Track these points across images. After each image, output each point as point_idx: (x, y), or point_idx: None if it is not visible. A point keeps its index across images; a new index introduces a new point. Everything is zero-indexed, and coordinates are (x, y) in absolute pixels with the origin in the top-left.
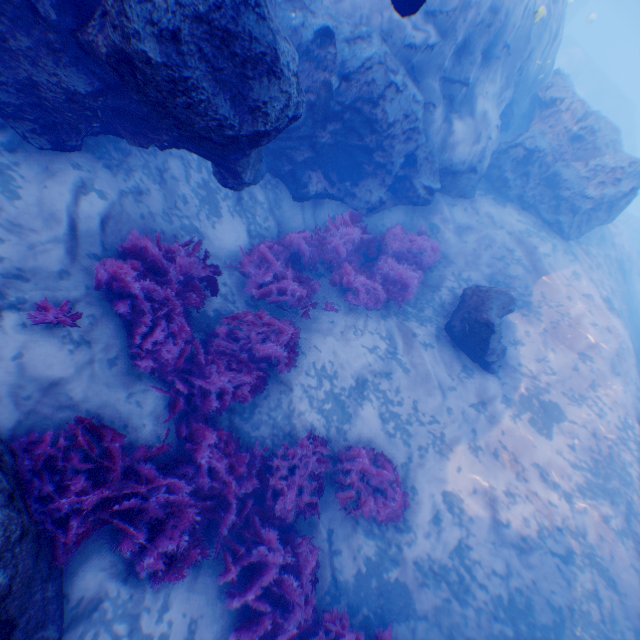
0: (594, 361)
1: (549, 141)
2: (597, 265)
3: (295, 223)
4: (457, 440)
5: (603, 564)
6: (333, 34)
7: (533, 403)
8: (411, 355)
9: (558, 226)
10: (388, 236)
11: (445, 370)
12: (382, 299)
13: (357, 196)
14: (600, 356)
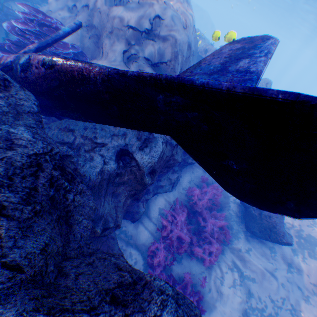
0: None
1: None
2: None
3: (145, 236)
4: (298, 301)
5: None
6: (127, 149)
7: (302, 242)
8: (249, 266)
9: None
10: (193, 197)
11: (266, 259)
12: (220, 248)
13: (163, 185)
14: None
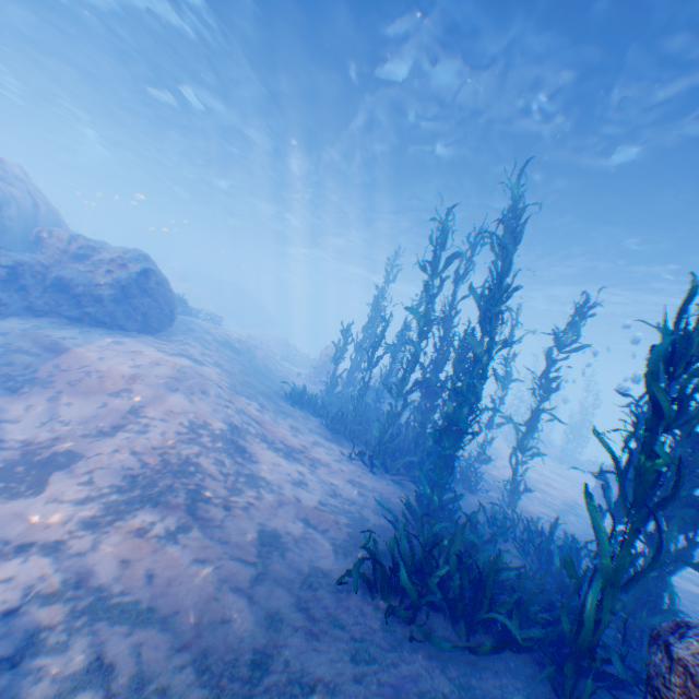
0: (137, 388)
1: (41, 258)
2: (185, 343)
3: None
4: None
5: (133, 598)
6: None
7: (19, 468)
8: None
9: (96, 317)
10: None
11: None
12: None
13: None
14: (146, 382)
